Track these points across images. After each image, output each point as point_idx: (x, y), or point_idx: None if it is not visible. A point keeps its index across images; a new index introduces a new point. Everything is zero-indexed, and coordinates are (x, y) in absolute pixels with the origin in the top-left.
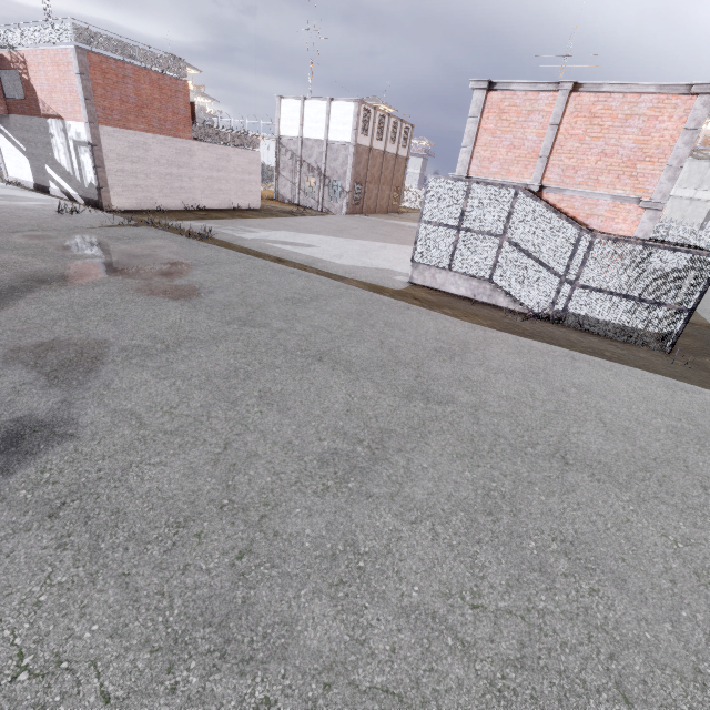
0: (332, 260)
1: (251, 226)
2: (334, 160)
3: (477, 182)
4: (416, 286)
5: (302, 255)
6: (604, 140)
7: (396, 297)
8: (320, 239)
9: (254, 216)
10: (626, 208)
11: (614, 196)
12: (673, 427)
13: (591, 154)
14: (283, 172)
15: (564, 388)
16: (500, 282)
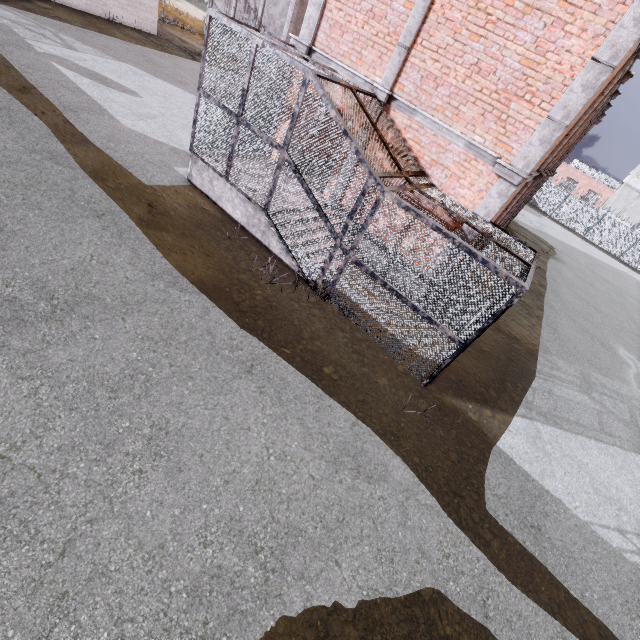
0: (121, 116)
1: (85, 42)
2: (274, 4)
3: (263, 44)
4: (190, 189)
5: (81, 96)
6: (484, 42)
7: (116, 194)
8: (166, 90)
9: (123, 37)
10: (478, 166)
11: (469, 144)
12: (215, 576)
13: (463, 63)
14: (218, 1)
15: (120, 438)
16: (276, 218)
